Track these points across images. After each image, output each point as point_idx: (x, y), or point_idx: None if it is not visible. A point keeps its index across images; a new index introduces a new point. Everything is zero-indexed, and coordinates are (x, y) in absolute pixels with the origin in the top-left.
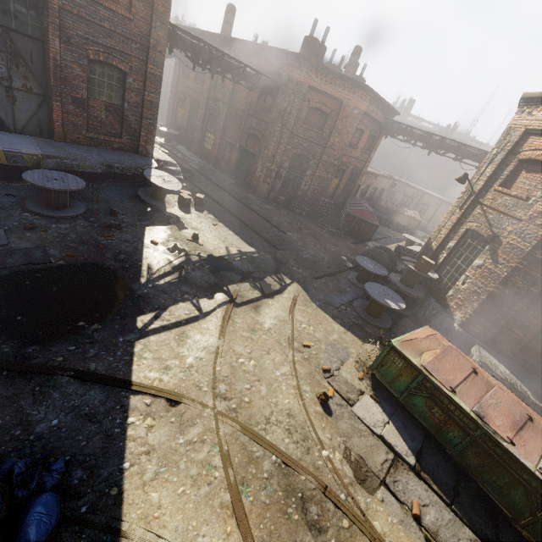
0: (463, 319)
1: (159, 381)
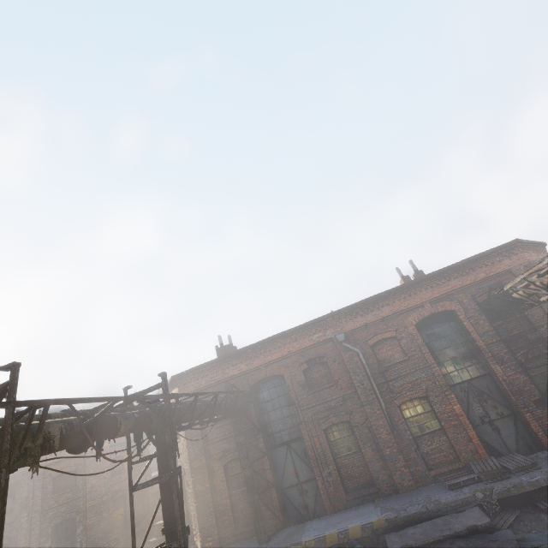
0: (200, 543)
1: None
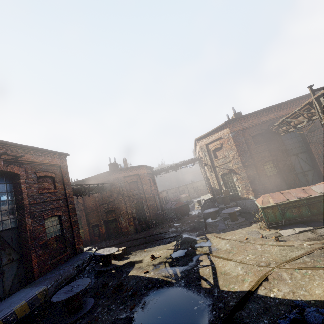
0: (253, 196)
1: (251, 282)
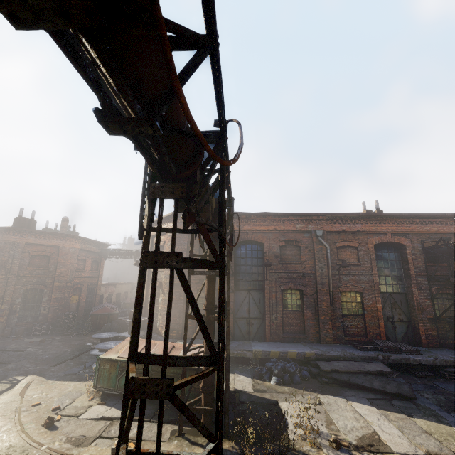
0: None
1: None
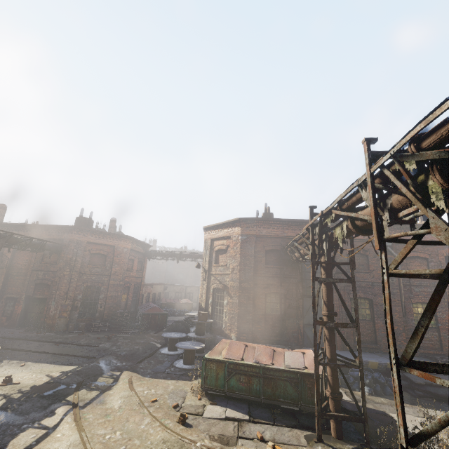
0: (236, 335)
1: None
